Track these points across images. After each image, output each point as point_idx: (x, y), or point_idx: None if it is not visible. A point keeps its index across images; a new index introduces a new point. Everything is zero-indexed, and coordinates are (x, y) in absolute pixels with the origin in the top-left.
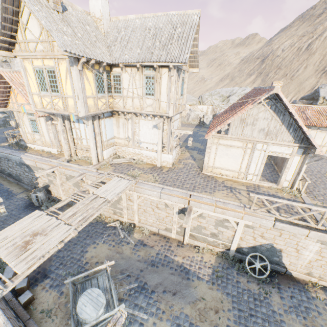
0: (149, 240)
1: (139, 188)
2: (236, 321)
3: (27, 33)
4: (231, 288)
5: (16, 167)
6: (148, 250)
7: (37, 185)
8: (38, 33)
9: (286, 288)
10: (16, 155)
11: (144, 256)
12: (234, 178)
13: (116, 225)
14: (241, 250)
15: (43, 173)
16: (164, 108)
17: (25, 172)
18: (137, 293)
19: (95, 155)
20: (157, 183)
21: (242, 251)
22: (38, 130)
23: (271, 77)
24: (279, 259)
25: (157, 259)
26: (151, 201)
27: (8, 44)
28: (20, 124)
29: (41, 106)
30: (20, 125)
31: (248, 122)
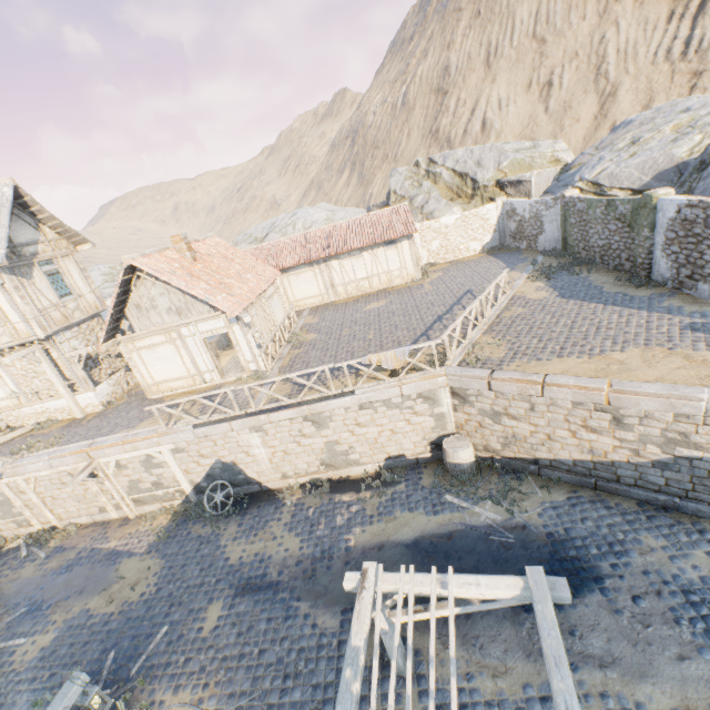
0: (74, 539)
1: (17, 467)
2: (159, 581)
3: None
4: (175, 545)
5: None
6: (67, 553)
7: None
8: None
9: (254, 510)
10: None
11: (55, 566)
12: (191, 387)
13: (21, 543)
14: (202, 487)
15: None
16: (25, 330)
17: None
18: (22, 618)
19: None
20: (56, 446)
21: (204, 488)
22: None
23: (368, 168)
24: (245, 476)
25: (75, 561)
26: (50, 479)
27: None
28: None
29: None
30: None
31: (147, 307)
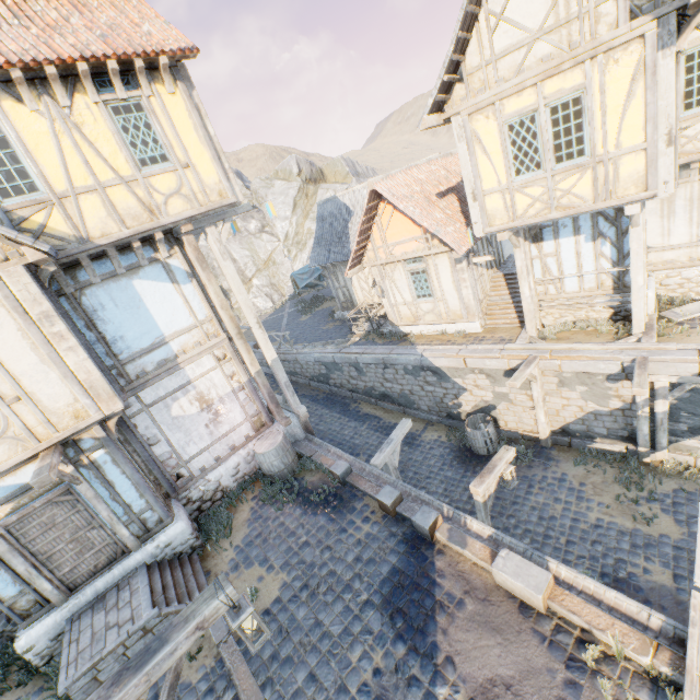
0: None
1: None
2: None
3: (499, 35)
4: None
5: (402, 378)
6: None
7: (454, 409)
8: (539, 14)
9: None
10: (408, 353)
11: None
12: None
13: None
14: None
15: (522, 378)
16: None
17: (425, 385)
18: None
19: (643, 305)
20: None
21: None
22: (428, 291)
23: None
24: None
25: None
26: None
27: (444, 92)
28: (384, 290)
29: (506, 216)
30: (385, 292)
31: None
